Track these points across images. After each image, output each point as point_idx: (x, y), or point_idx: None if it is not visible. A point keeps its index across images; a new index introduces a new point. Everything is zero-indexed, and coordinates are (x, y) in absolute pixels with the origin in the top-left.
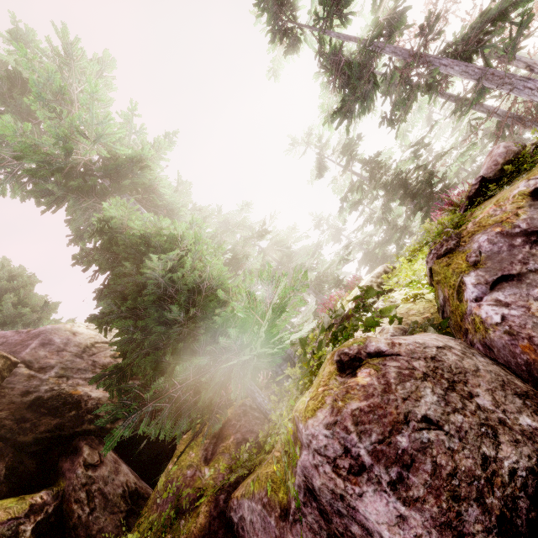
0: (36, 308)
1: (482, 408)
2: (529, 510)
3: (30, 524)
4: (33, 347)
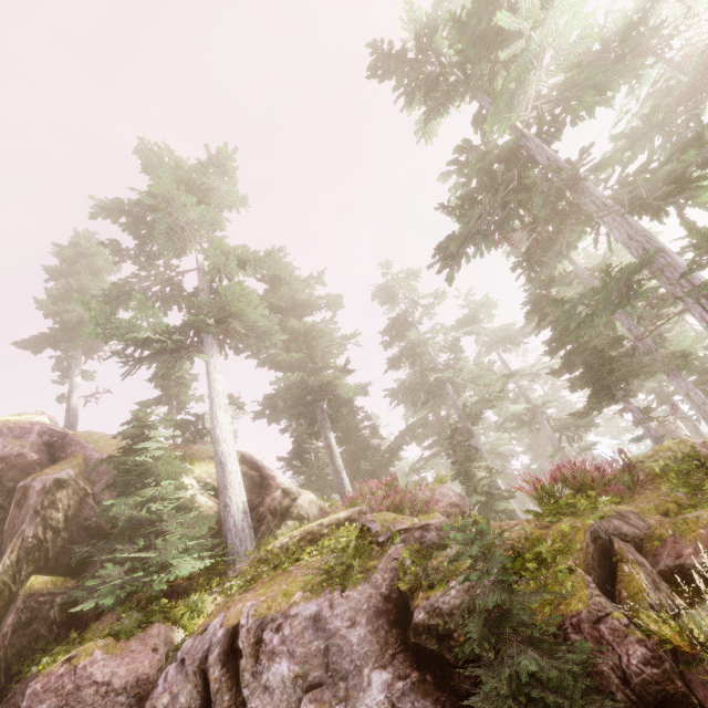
0: (180, 380)
1: None
2: None
3: (60, 598)
4: (102, 483)
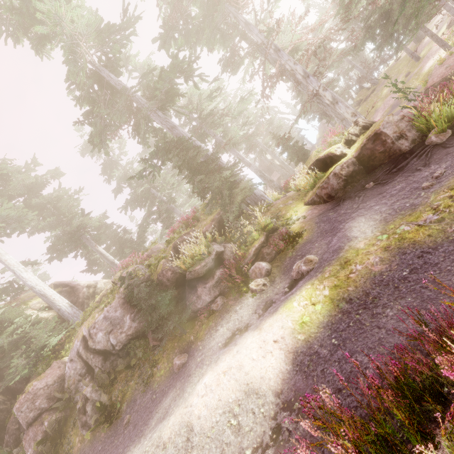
0: None
1: (35, 405)
2: (31, 420)
3: None
4: None
